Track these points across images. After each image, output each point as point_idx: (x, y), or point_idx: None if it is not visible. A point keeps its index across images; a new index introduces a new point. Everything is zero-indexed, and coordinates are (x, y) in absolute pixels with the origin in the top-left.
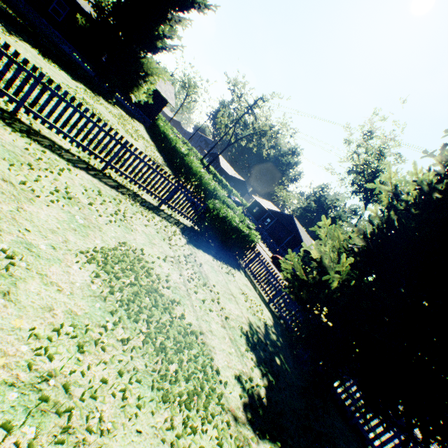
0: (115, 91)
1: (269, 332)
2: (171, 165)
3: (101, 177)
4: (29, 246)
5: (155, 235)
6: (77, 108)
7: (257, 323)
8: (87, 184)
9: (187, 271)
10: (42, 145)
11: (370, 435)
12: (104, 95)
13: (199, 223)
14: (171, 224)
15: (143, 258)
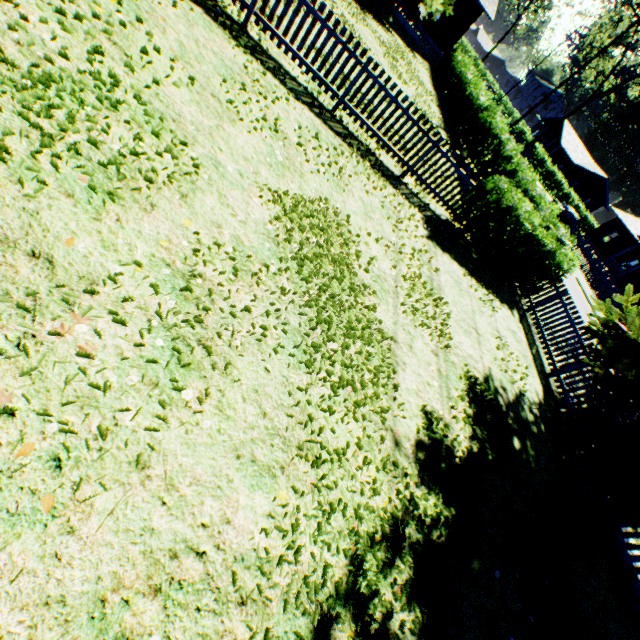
0: (395, 2)
1: (522, 405)
2: (454, 130)
3: (327, 119)
4: (217, 164)
5: (377, 209)
6: (310, 7)
7: (505, 384)
8: (304, 122)
9: (408, 268)
10: (265, 67)
11: None
12: (378, 13)
13: (459, 215)
14: (411, 205)
15: (345, 226)
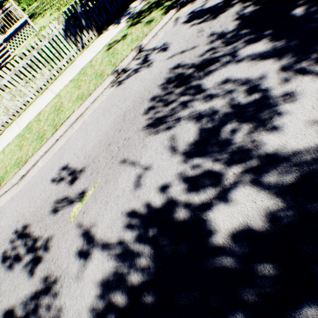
0: None
1: None
2: None
3: None
4: None
5: None
6: None
7: None
8: None
9: None
10: None
11: (119, 26)
12: None
13: None
14: None
15: None
